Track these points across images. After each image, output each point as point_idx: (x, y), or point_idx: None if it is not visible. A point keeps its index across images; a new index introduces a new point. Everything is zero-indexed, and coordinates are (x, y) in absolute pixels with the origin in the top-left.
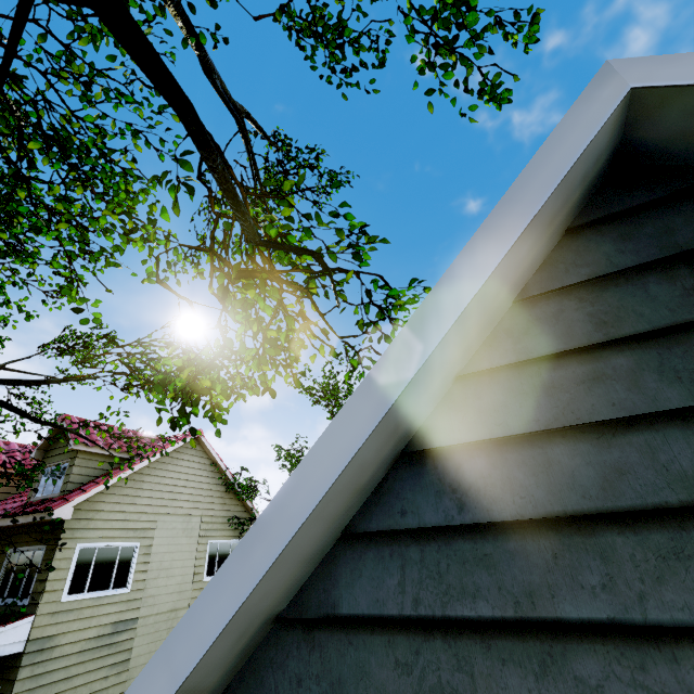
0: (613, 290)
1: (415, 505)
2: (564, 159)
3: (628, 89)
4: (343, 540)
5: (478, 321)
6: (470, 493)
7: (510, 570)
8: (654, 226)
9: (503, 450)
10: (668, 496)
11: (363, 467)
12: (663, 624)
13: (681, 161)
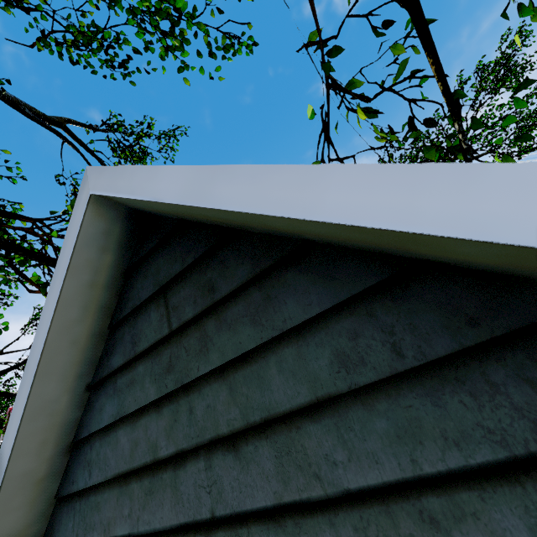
0: (140, 317)
1: (77, 477)
2: (68, 255)
3: (89, 195)
4: (57, 502)
5: (71, 362)
6: (93, 466)
7: (104, 511)
8: (154, 266)
9: (105, 435)
10: (148, 457)
11: (29, 472)
12: (142, 533)
13: (161, 215)
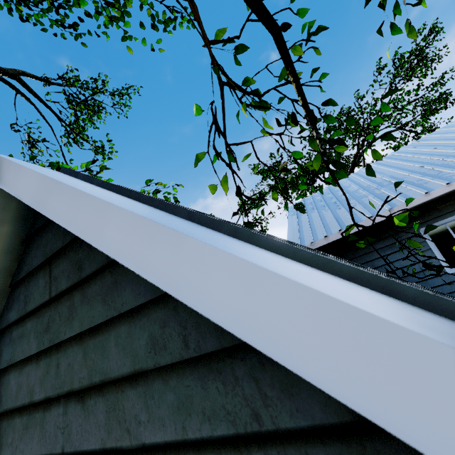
0: (32, 281)
1: None
2: None
3: None
4: None
5: None
6: None
7: None
8: (45, 239)
9: (1, 376)
10: (26, 399)
11: None
12: None
13: None
